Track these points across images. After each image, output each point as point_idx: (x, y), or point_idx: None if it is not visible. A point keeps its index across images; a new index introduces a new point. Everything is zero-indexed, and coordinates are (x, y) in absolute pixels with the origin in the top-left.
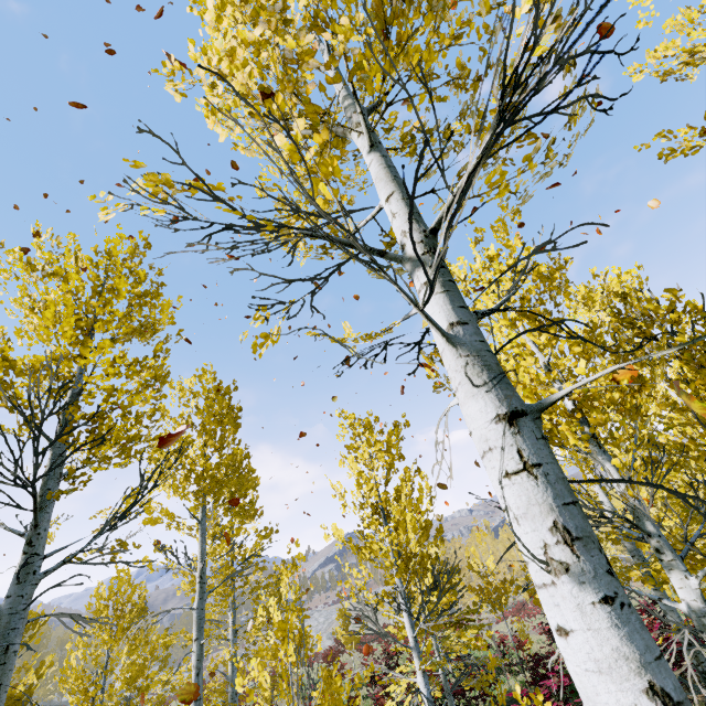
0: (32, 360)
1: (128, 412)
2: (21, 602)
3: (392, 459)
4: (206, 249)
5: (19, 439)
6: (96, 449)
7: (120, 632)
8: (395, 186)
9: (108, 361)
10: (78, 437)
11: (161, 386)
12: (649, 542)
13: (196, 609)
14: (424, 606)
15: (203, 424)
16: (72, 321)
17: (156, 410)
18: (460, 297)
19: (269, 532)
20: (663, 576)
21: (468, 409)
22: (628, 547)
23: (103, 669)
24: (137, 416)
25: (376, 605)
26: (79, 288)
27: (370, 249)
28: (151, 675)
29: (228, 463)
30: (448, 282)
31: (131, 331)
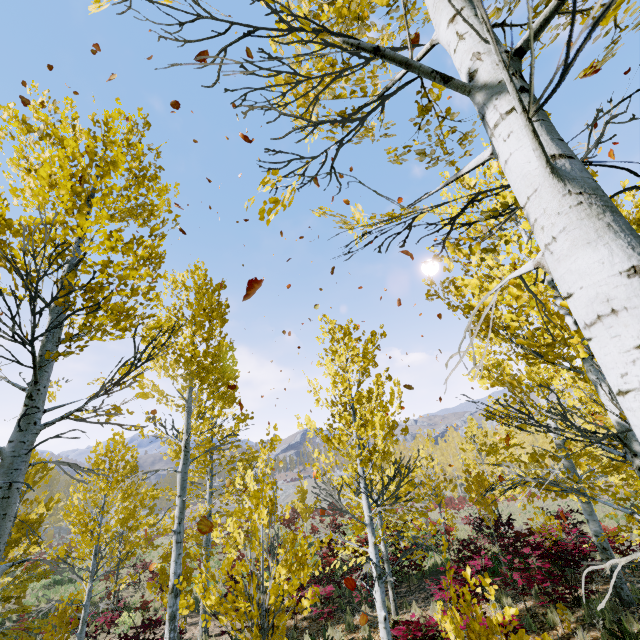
0: (28, 221)
1: (124, 283)
2: (23, 448)
3: (367, 364)
4: (221, 63)
5: (15, 295)
6: (93, 318)
7: (115, 483)
8: (465, 1)
9: (105, 233)
10: (74, 302)
11: (157, 265)
12: (633, 461)
13: (181, 472)
14: (383, 492)
15: (193, 315)
16: (68, 186)
17: (151, 289)
18: (556, 131)
19: (247, 416)
20: (625, 493)
21: (575, 262)
22: (565, 465)
23: (100, 509)
24: (132, 289)
25: (341, 486)
26: (76, 154)
27: (431, 71)
28: (140, 518)
29: (215, 353)
30: (541, 111)
31: (128, 208)
